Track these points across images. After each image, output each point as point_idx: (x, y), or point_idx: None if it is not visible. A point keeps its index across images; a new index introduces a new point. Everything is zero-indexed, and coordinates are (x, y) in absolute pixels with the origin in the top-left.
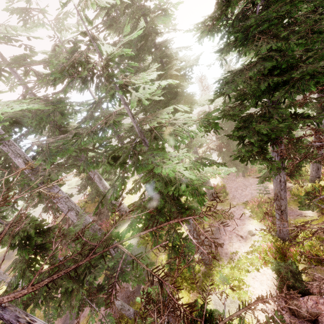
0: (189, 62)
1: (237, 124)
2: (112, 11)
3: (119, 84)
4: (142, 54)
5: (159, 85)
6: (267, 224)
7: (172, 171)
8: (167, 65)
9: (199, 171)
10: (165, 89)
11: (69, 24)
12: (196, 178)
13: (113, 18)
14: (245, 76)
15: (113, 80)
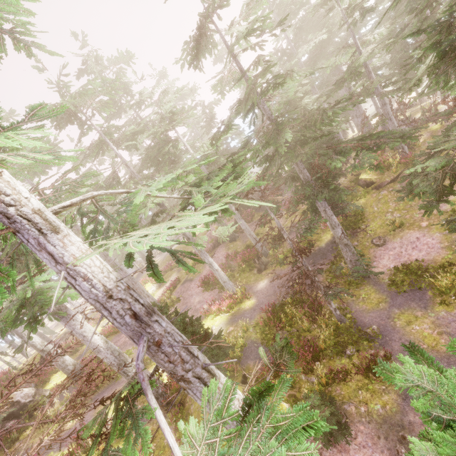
0: None
1: None
2: None
3: None
4: None
5: None
6: None
7: None
8: None
9: None
10: None
11: None
12: None
13: None
14: None
15: None
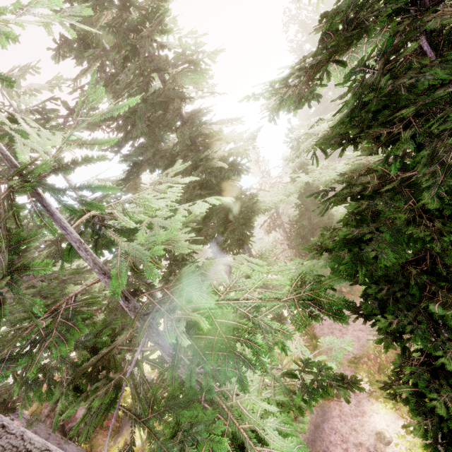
0: (242, 144)
1: (373, 287)
2: (108, 66)
3: (87, 218)
4: (160, 131)
5: (192, 183)
6: (405, 412)
7: (237, 436)
8: (205, 148)
9: (300, 412)
10: (203, 185)
11: (34, 84)
12: (300, 450)
13: (110, 76)
14: (407, 203)
15: (58, 220)
